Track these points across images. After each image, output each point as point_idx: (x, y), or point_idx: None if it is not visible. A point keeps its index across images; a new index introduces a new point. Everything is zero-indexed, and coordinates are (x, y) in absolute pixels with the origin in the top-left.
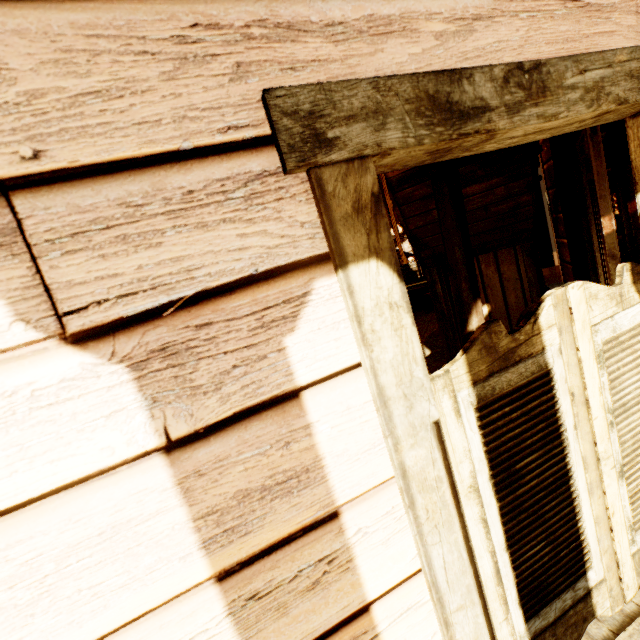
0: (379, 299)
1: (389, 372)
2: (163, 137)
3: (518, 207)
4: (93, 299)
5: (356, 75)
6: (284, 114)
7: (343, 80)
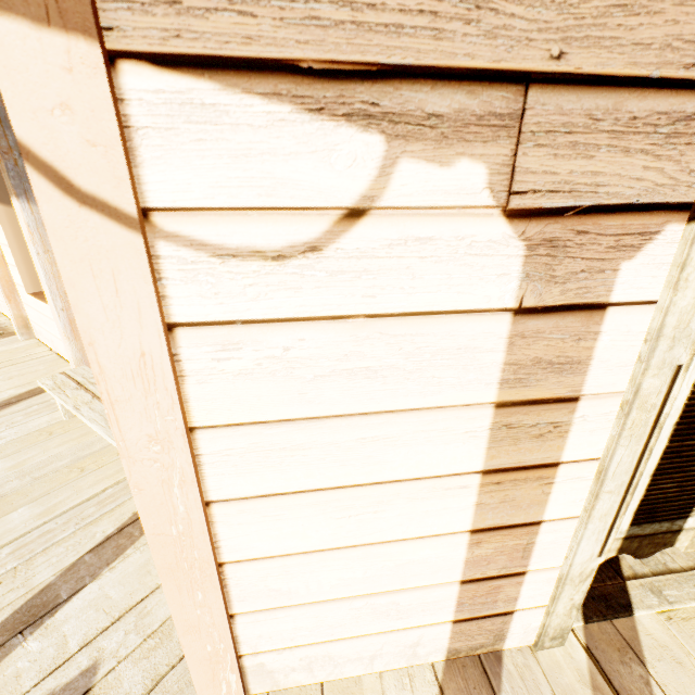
0: None
1: (675, 316)
2: (644, 62)
3: None
4: (533, 187)
5: None
6: None
7: None
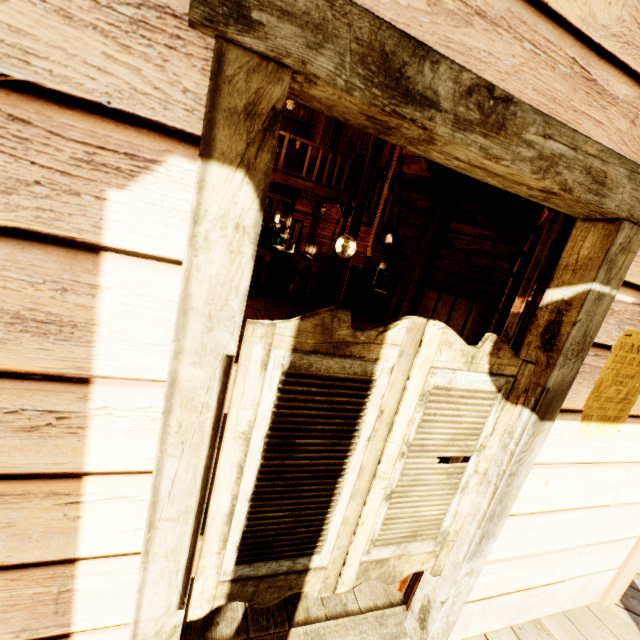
0: (229, 213)
1: (204, 285)
2: None
3: (494, 269)
4: None
5: None
6: None
7: None
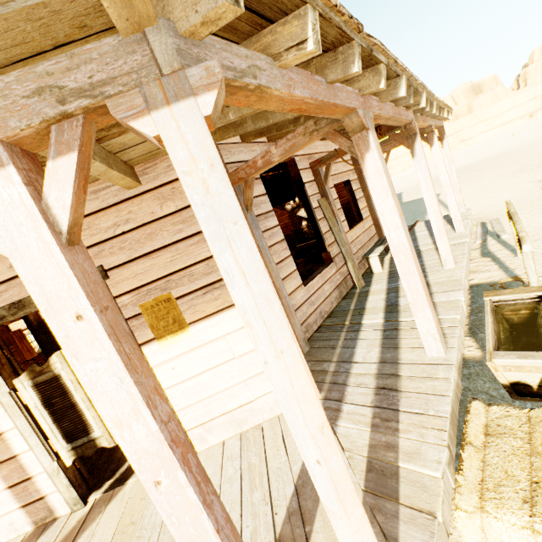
0: None
1: None
2: None
3: None
4: None
5: None
6: None
7: None
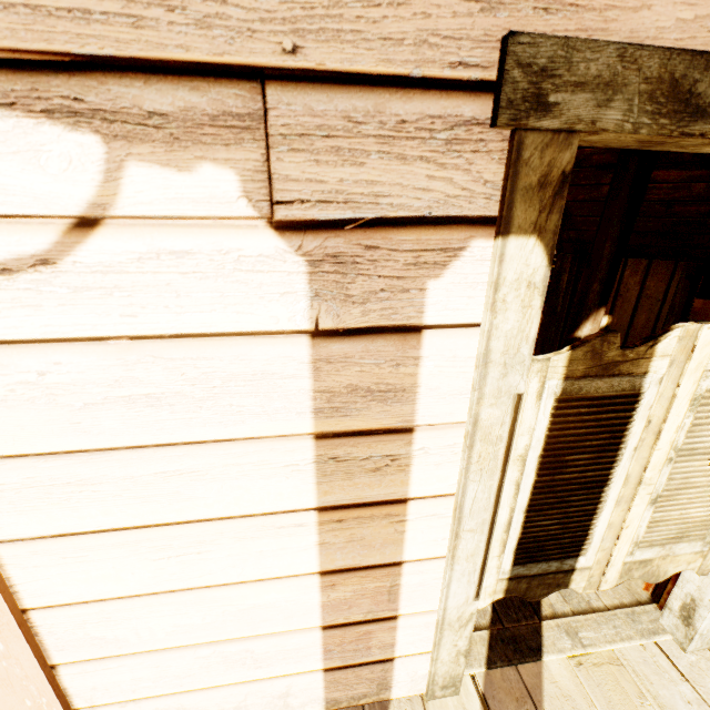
0: (522, 275)
1: (501, 340)
2: (400, 59)
3: (709, 216)
4: (299, 197)
5: (607, 32)
6: (518, 64)
7: (592, 39)
